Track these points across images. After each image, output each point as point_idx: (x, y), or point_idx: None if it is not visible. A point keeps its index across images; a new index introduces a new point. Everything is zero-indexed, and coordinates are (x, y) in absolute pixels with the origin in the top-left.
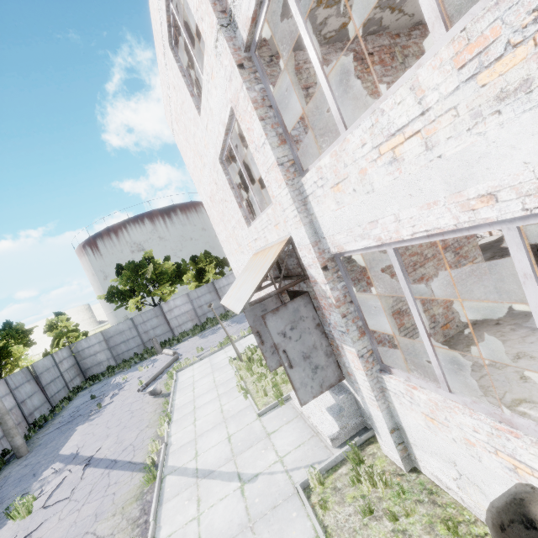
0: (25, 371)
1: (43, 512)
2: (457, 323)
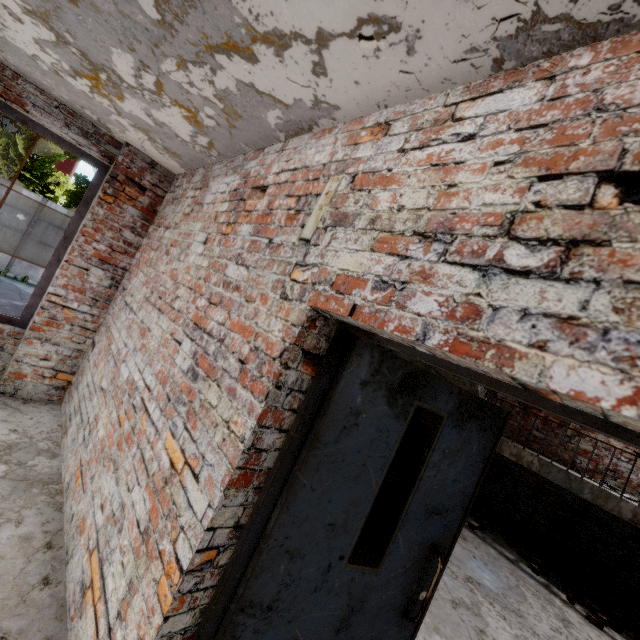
0: None
1: None
2: (77, 513)
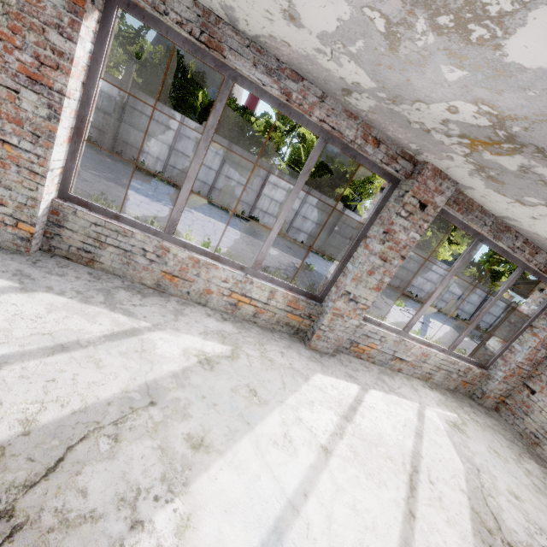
0: (486, 291)
1: (398, 308)
2: None
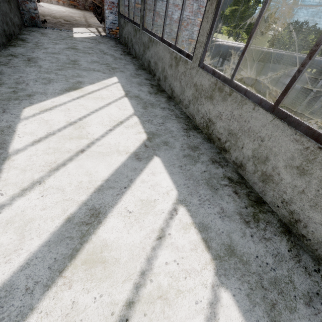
0: None
1: None
2: None
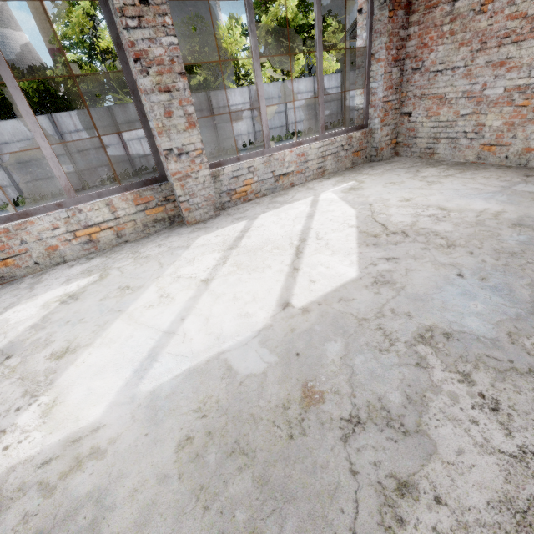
0: None
1: None
2: (510, 154)
